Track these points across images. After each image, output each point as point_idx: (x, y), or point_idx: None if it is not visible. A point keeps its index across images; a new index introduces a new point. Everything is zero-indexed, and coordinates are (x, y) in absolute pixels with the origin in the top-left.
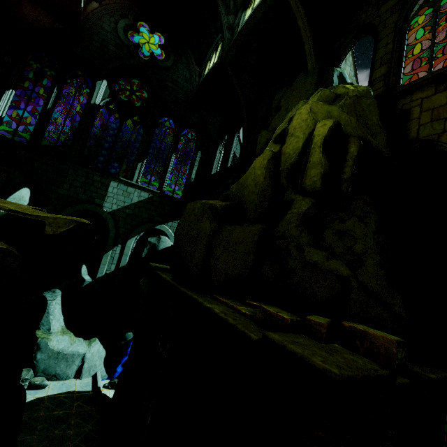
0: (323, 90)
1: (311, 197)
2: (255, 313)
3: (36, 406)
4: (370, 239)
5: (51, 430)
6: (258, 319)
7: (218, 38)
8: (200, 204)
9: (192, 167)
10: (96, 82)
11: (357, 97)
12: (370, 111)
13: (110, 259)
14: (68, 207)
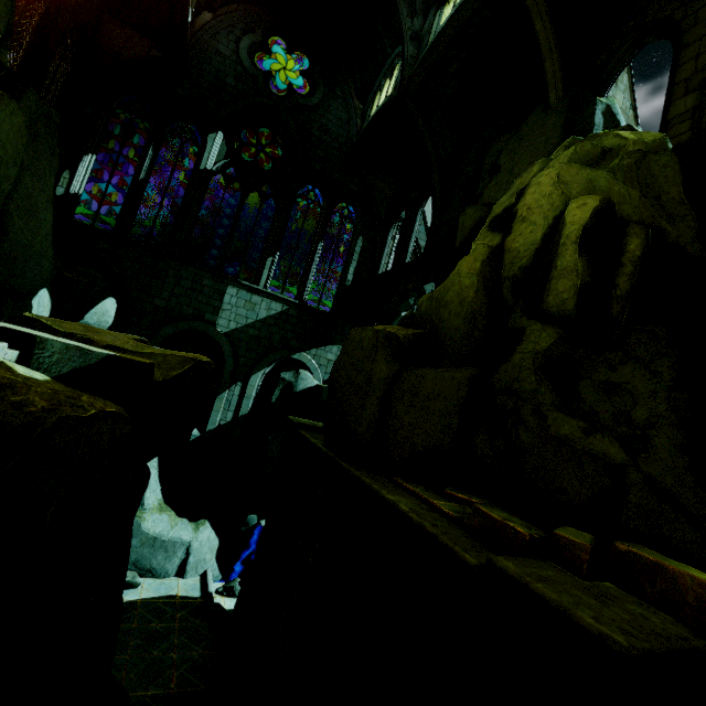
0: (579, 142)
1: (556, 325)
2: (464, 513)
3: (127, 613)
4: (662, 400)
5: (147, 650)
6: (471, 527)
7: (395, 55)
8: (372, 333)
9: (348, 263)
10: (207, 136)
11: (643, 153)
12: (666, 177)
13: (225, 403)
14: (168, 325)
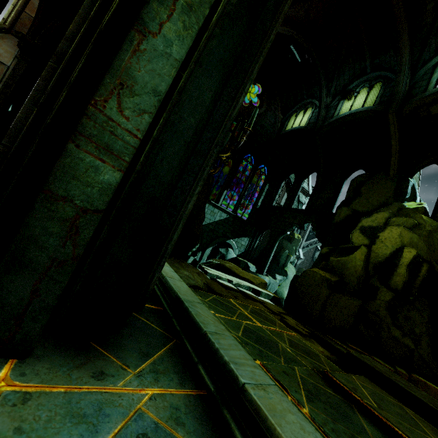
0: (408, 218)
1: (392, 291)
2: None
3: None
4: (424, 326)
5: None
6: None
7: (308, 101)
8: (320, 276)
9: (260, 197)
10: None
11: (431, 231)
12: (437, 243)
13: None
14: None
